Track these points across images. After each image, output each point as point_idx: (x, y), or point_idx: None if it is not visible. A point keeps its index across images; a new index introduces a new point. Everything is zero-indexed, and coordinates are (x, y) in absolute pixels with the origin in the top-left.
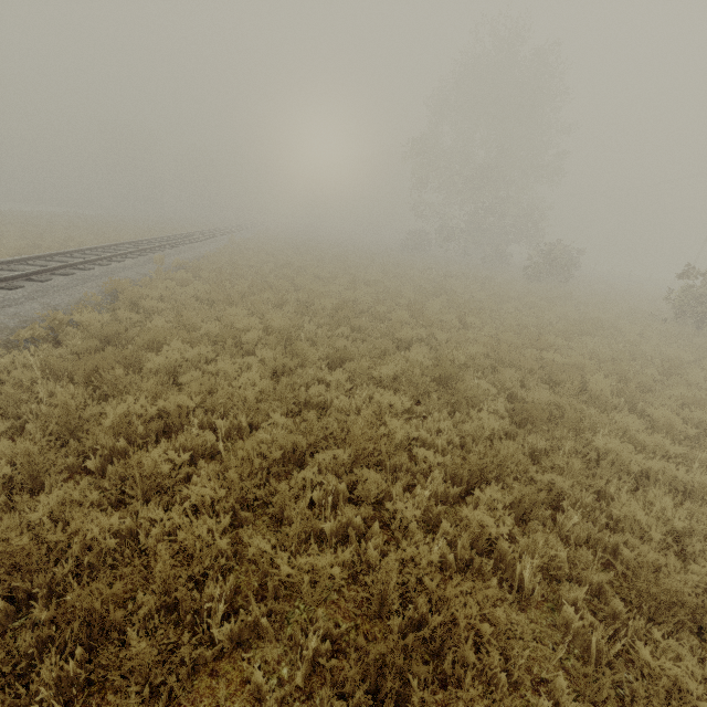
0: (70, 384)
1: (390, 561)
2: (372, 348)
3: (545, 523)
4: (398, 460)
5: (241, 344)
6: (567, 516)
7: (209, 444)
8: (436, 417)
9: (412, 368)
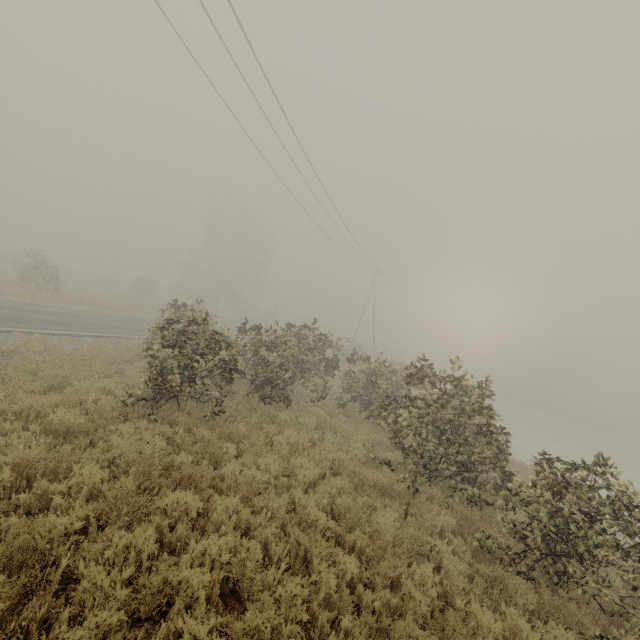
0: None
1: None
2: None
3: None
4: None
5: None
6: None
7: None
8: None
9: None
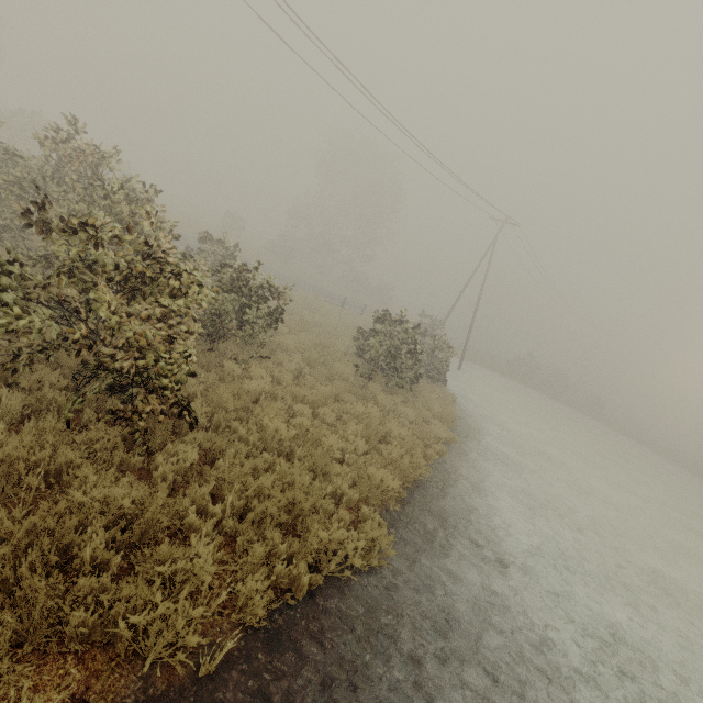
0: None
1: None
2: None
3: None
4: None
5: None
6: None
7: None
8: None
9: None
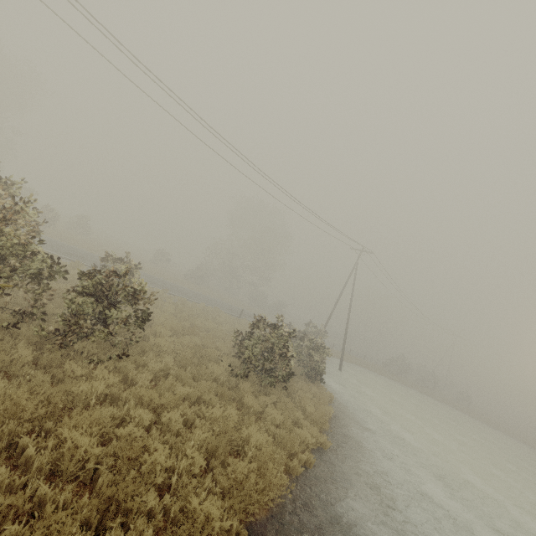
0: None
1: None
2: None
3: None
4: None
5: None
6: None
7: None
8: None
9: None
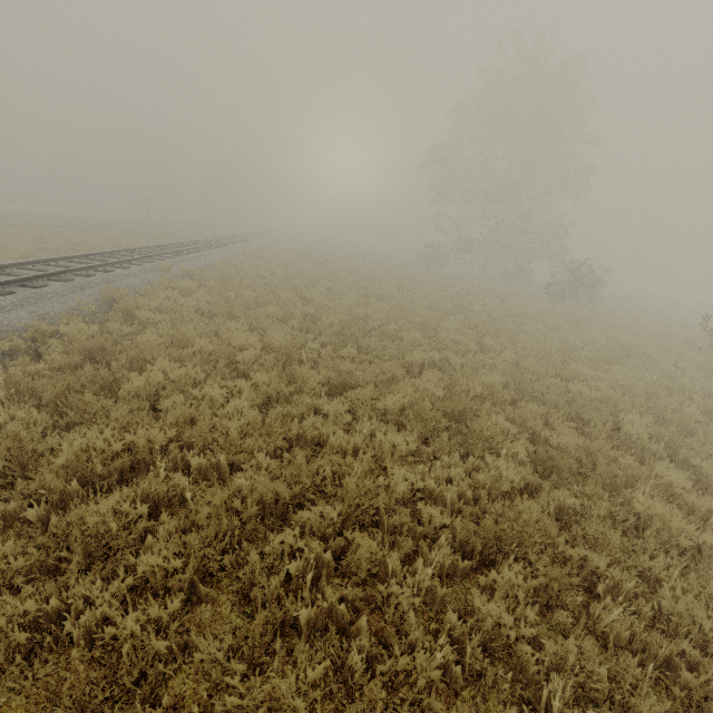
0: (33, 409)
1: (375, 689)
2: (379, 372)
3: (575, 611)
4: (398, 518)
5: (237, 362)
6: (603, 605)
7: (177, 490)
8: (447, 461)
9: (421, 401)
